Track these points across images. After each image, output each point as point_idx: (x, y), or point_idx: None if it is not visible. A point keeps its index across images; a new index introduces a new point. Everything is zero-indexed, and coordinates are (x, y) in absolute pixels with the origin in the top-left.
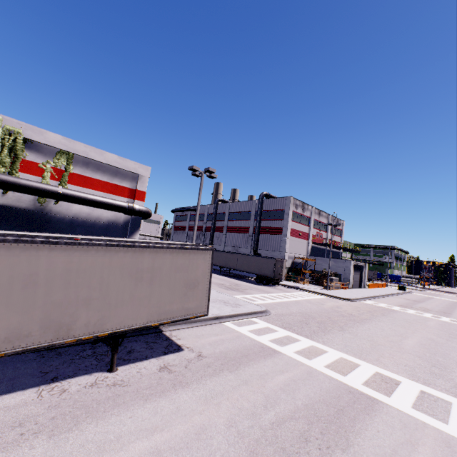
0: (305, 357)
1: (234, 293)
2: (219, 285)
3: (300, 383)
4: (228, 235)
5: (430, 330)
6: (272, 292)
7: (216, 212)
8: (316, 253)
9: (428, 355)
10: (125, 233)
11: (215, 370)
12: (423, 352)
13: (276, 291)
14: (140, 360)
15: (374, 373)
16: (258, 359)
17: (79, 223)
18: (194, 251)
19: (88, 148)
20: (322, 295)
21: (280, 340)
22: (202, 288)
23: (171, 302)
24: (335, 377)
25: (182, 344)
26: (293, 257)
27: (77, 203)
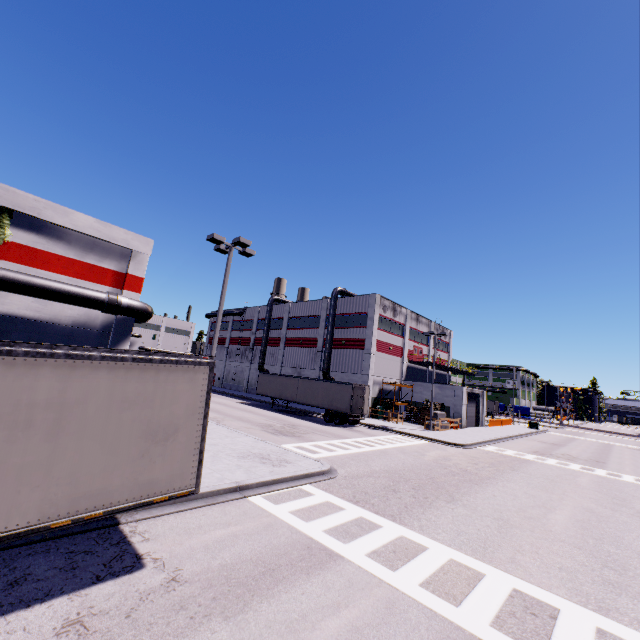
0: (386, 565)
1: (285, 441)
2: (264, 427)
3: (369, 637)
4: (288, 350)
5: (584, 492)
6: (347, 436)
7: (270, 317)
8: (414, 376)
9: (592, 543)
10: (103, 343)
11: (192, 619)
12: (582, 536)
13: (354, 435)
14: (25, 606)
15: (510, 592)
16: (293, 578)
17: (17, 326)
18: (169, 367)
19: (41, 202)
20: (422, 440)
21: (346, 530)
22: (185, 438)
23: (106, 471)
24: (441, 611)
25: (147, 552)
26: (381, 382)
27: (11, 292)
